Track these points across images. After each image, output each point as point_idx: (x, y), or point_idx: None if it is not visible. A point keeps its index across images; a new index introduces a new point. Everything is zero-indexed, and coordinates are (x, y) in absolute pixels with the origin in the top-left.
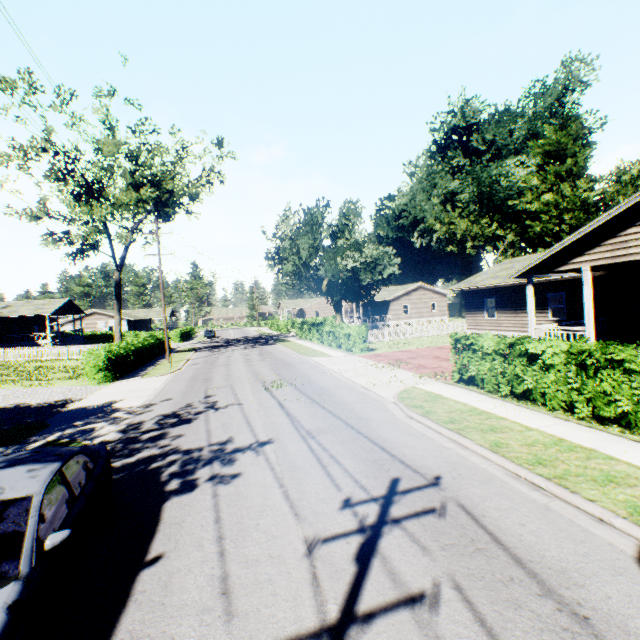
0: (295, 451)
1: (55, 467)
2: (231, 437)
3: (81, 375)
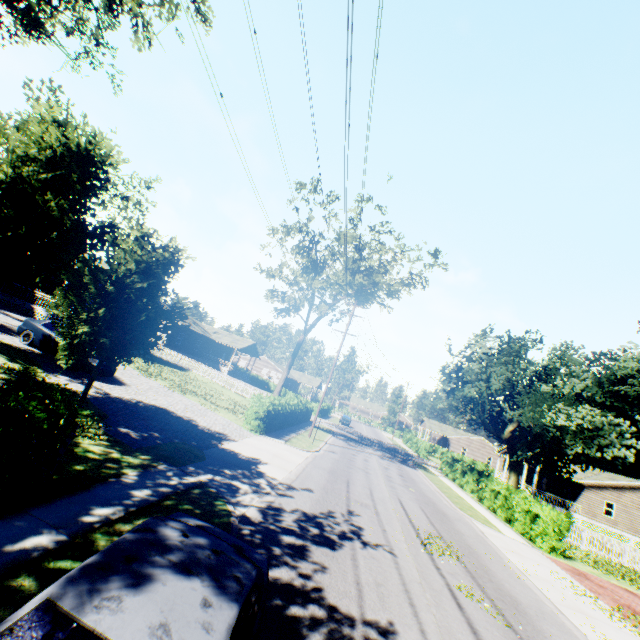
0: None
1: (232, 616)
2: (392, 624)
3: (238, 412)
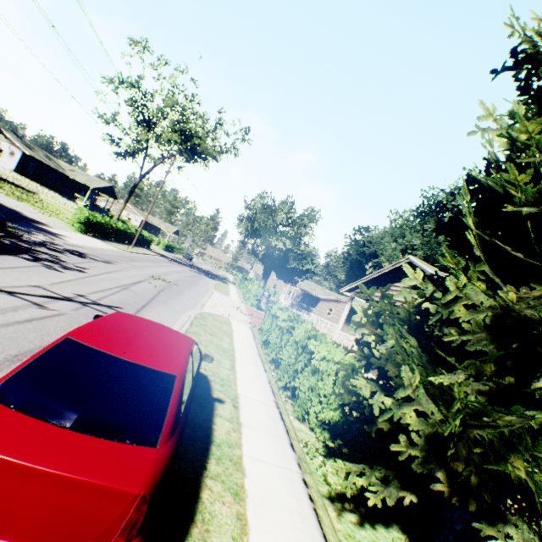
0: (103, 284)
1: None
2: (87, 268)
3: None
